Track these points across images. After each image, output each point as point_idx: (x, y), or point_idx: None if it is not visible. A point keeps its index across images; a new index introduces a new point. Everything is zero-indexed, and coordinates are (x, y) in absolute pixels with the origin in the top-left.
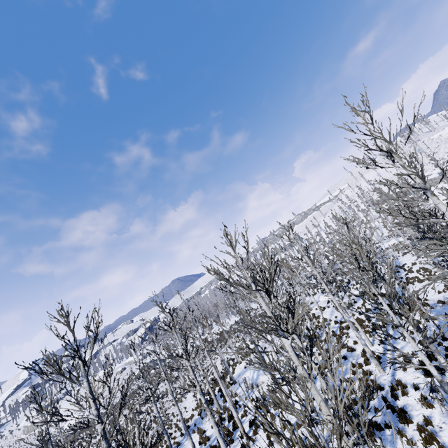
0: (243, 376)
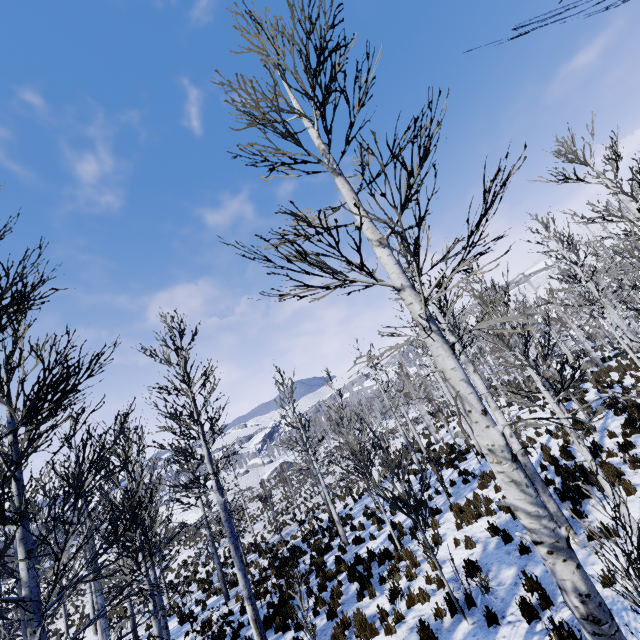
0: (447, 437)
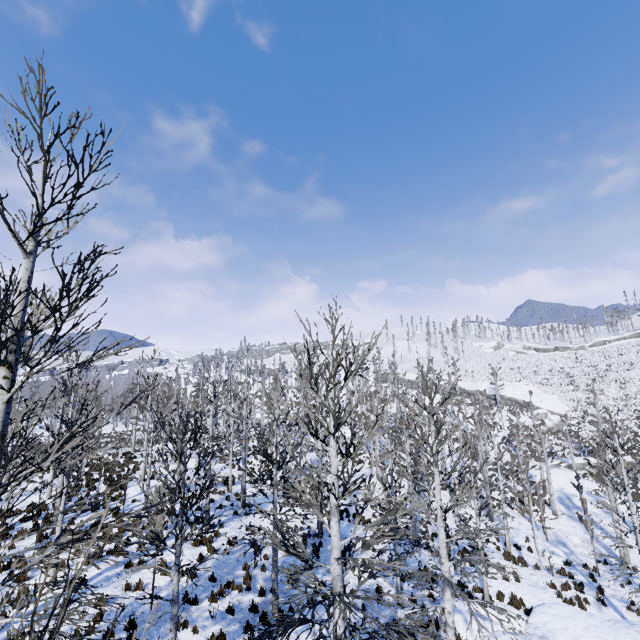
0: None
